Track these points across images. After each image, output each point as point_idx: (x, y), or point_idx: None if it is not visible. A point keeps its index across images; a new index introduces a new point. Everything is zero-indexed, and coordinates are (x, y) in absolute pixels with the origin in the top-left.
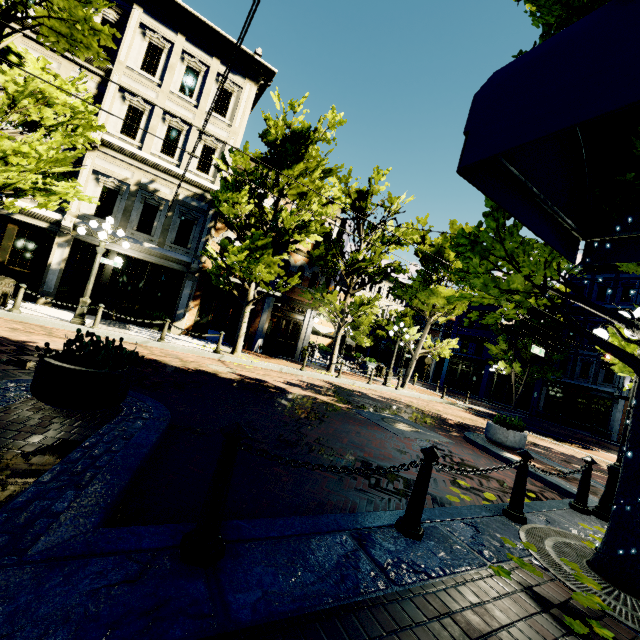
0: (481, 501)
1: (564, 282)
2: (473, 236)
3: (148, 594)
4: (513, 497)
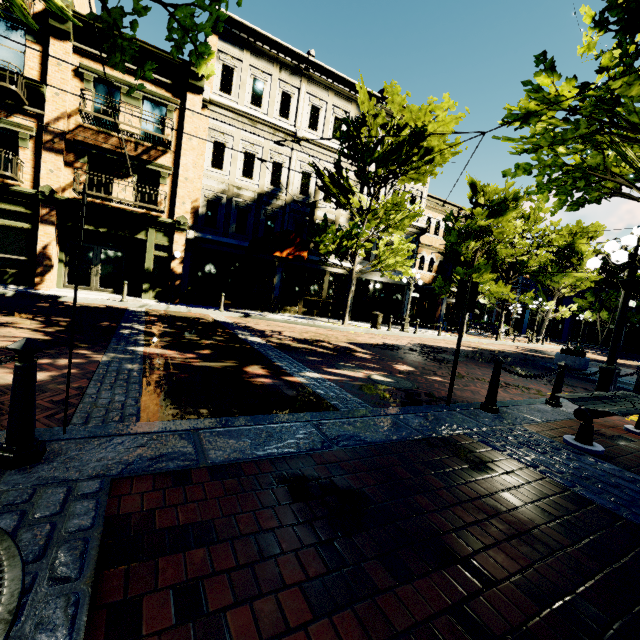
0: None
1: None
2: None
3: None
4: None
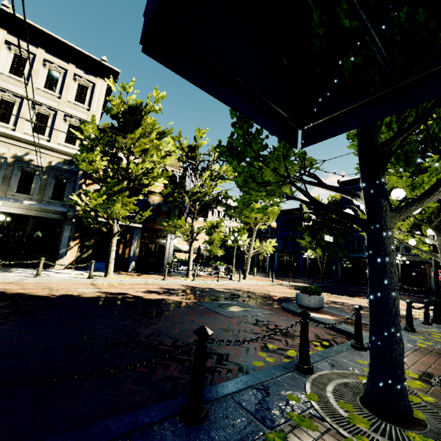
0: (283, 359)
1: (309, 175)
2: (230, 144)
3: None
4: (300, 352)
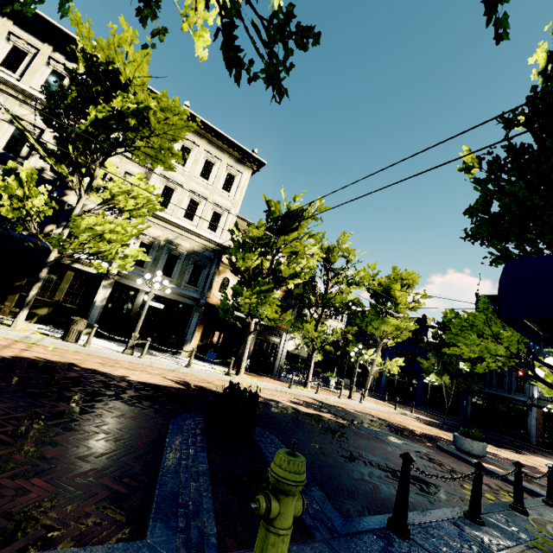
0: (487, 500)
1: None
2: (470, 321)
3: (403, 552)
4: (516, 495)
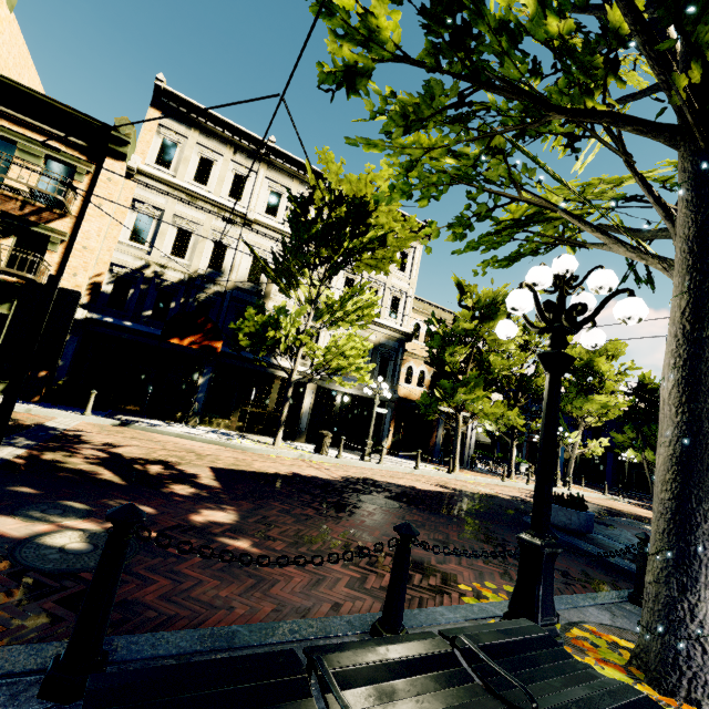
0: None
1: None
2: None
3: None
4: None
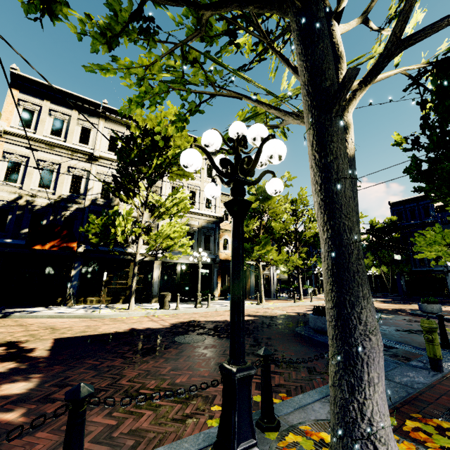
0: None
1: None
2: (433, 239)
3: None
4: None
